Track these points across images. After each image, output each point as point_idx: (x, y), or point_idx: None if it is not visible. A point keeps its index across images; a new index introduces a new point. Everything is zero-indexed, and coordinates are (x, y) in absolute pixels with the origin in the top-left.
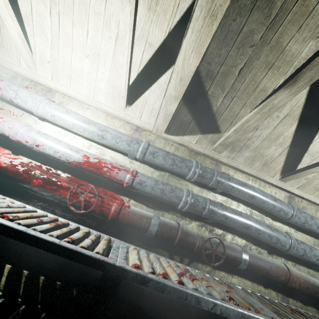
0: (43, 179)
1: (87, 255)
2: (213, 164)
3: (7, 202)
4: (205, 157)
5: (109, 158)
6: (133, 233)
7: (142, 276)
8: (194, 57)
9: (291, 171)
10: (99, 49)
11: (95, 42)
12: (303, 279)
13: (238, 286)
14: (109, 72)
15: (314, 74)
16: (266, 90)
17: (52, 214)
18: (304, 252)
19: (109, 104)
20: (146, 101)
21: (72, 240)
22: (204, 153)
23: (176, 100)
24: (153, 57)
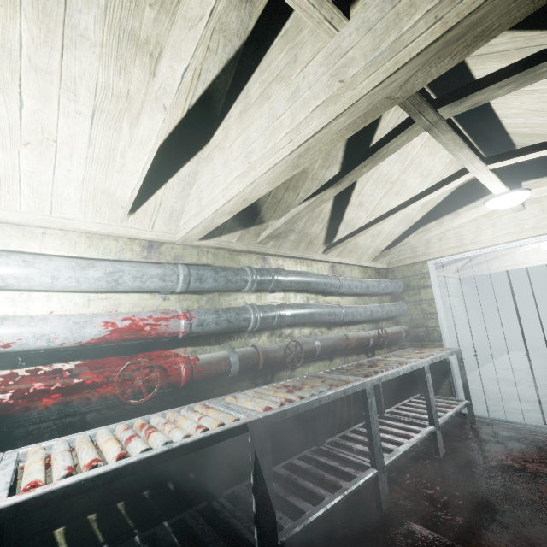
0: (58, 391)
1: (236, 426)
2: (260, 259)
3: (44, 452)
4: (250, 254)
5: (130, 307)
6: (207, 383)
7: (281, 412)
8: (267, 186)
9: (331, 243)
10: (54, 132)
11: (44, 119)
12: (356, 337)
13: (320, 372)
14: (83, 167)
15: (354, 177)
16: (306, 172)
17: (85, 427)
18: (353, 315)
19: (89, 218)
20: (160, 204)
21: (205, 427)
22: (249, 250)
23: (230, 214)
24: (166, 142)
